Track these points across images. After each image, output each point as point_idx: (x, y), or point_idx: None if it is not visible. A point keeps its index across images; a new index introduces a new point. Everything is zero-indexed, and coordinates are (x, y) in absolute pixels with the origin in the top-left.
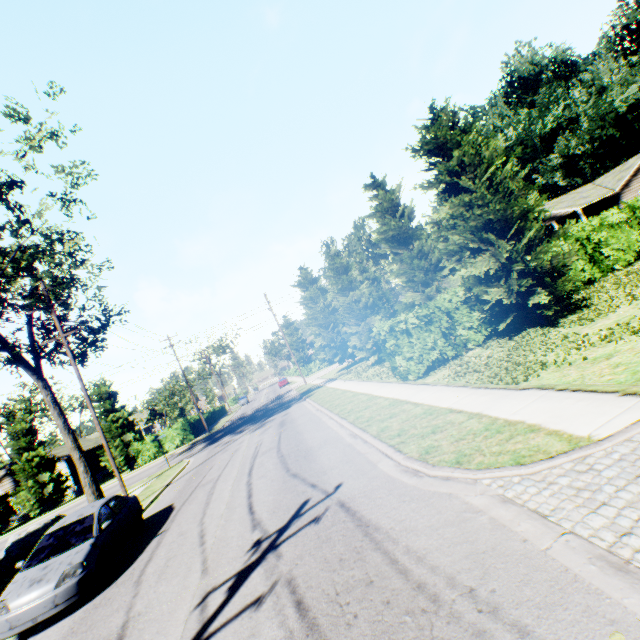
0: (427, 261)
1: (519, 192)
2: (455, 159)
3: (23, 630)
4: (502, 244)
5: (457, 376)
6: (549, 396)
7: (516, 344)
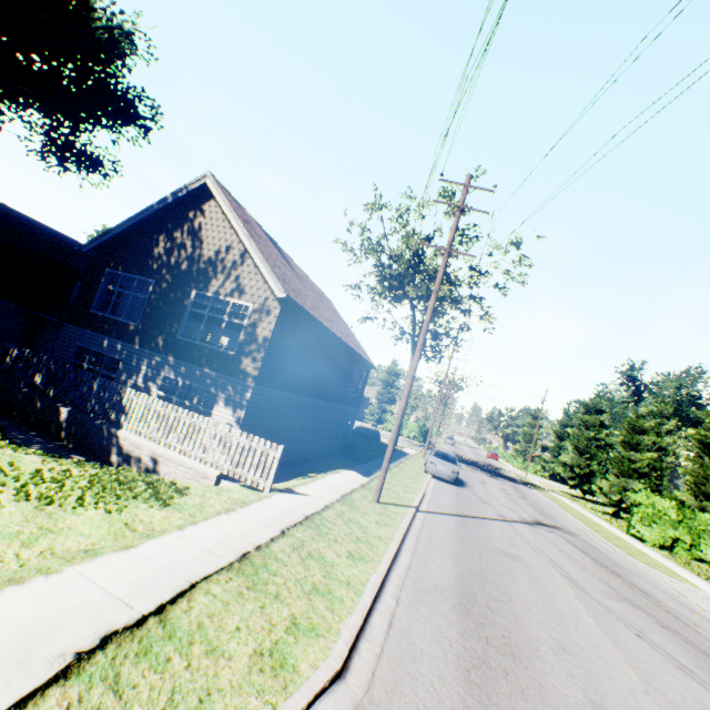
0: None
1: None
2: None
3: (436, 475)
4: None
5: (673, 559)
6: None
7: None
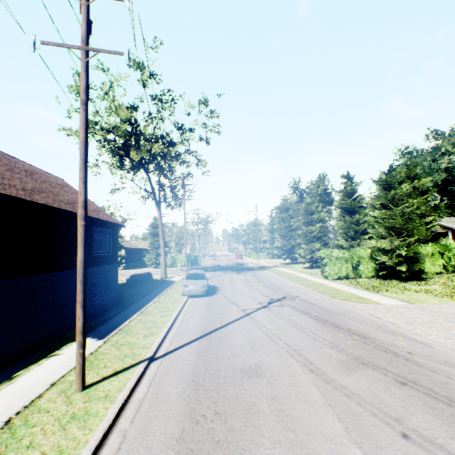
0: (359, 227)
1: (425, 212)
2: (391, 193)
3: (191, 294)
4: (396, 239)
5: (351, 284)
6: (380, 296)
7: (383, 282)
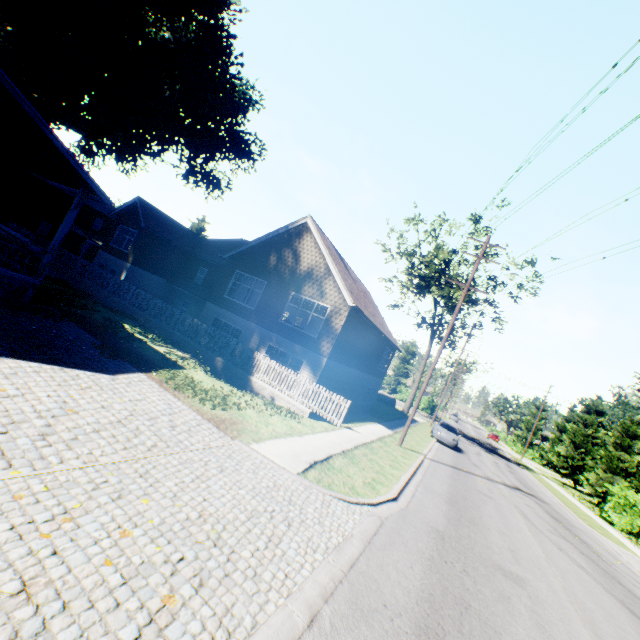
0: None
1: None
2: None
3: (440, 440)
4: None
5: (634, 541)
6: None
7: None
